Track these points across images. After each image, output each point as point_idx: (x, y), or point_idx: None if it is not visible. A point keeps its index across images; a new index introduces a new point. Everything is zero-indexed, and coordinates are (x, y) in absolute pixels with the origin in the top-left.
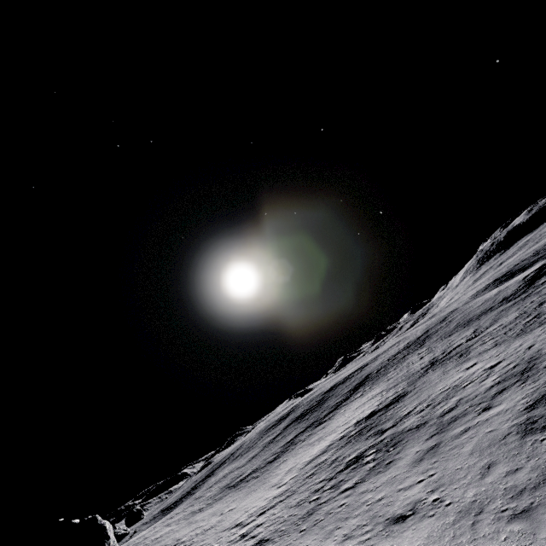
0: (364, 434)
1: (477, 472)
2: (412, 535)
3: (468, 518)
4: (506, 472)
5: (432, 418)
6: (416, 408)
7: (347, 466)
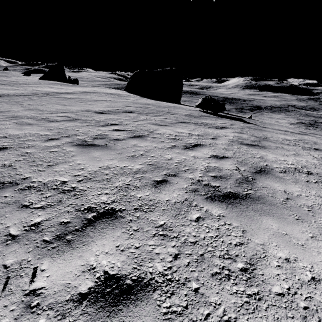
0: (316, 128)
1: None
2: None
3: None
4: None
5: None
6: None
7: None
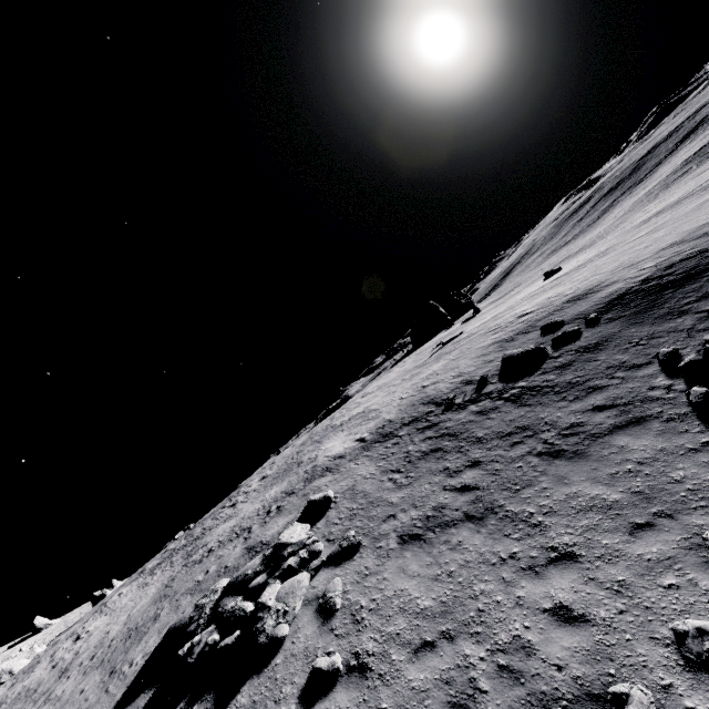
0: (691, 163)
1: None
2: None
3: None
4: None
5: None
6: None
7: (675, 180)
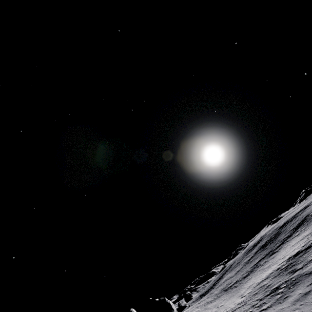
0: (287, 270)
1: None
2: None
3: None
4: None
5: None
6: None
7: (270, 293)
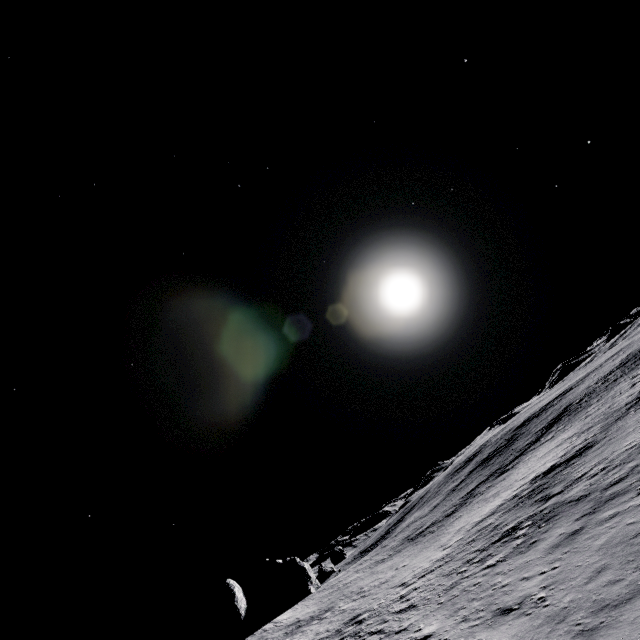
0: (532, 498)
1: (588, 574)
2: (505, 630)
3: (550, 624)
4: (608, 581)
5: (596, 489)
6: (591, 470)
7: (501, 537)
